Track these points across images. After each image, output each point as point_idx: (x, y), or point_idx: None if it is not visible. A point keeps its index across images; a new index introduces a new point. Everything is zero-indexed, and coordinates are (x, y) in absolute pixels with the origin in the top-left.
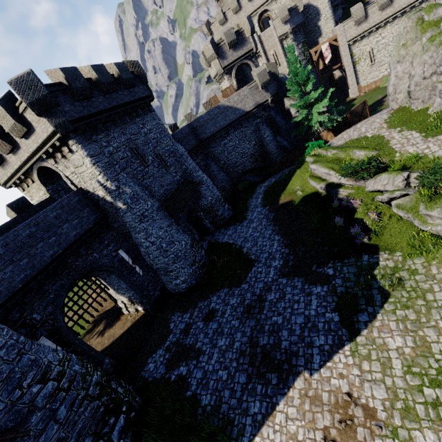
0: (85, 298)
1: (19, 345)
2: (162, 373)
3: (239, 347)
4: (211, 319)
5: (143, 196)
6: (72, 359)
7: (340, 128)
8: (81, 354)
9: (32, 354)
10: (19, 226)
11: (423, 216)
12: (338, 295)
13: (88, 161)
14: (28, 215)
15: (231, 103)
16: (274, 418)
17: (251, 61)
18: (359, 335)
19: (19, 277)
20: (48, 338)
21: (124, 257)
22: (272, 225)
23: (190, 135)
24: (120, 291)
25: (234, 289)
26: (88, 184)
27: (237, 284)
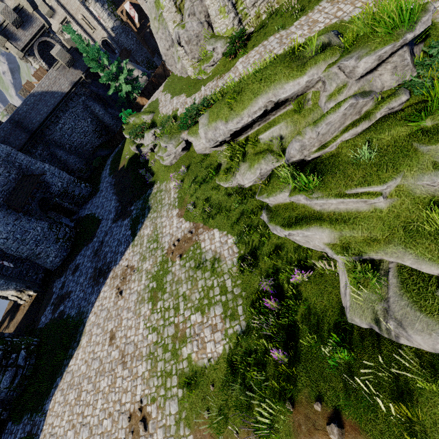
0: None
1: None
2: (50, 318)
3: (89, 276)
4: (76, 270)
5: None
6: None
7: (151, 92)
8: None
9: None
10: None
11: (162, 156)
12: (133, 220)
13: None
14: None
15: (44, 88)
16: (100, 296)
17: (50, 38)
18: (136, 236)
19: None
20: None
21: None
22: (113, 189)
23: (15, 129)
24: (3, 287)
25: (89, 245)
26: None
27: (91, 240)
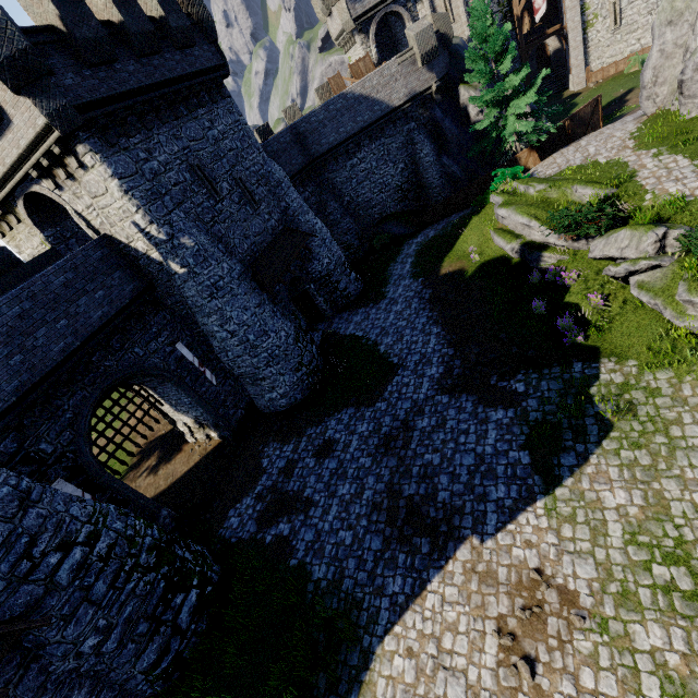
0: (125, 415)
1: (21, 494)
2: (252, 533)
3: (372, 498)
4: (328, 454)
5: (214, 253)
6: (109, 513)
7: (552, 146)
8: (124, 503)
9: (44, 507)
10: (1, 299)
11: (681, 303)
12: (531, 425)
13: (115, 186)
14: (16, 279)
15: (366, 90)
16: (424, 601)
17: (406, 9)
18: (560, 486)
19: (10, 385)
20: (69, 479)
21: (186, 356)
22: (428, 309)
23: (293, 146)
24: (181, 407)
25: (364, 410)
26: (118, 229)
27: (370, 401)
